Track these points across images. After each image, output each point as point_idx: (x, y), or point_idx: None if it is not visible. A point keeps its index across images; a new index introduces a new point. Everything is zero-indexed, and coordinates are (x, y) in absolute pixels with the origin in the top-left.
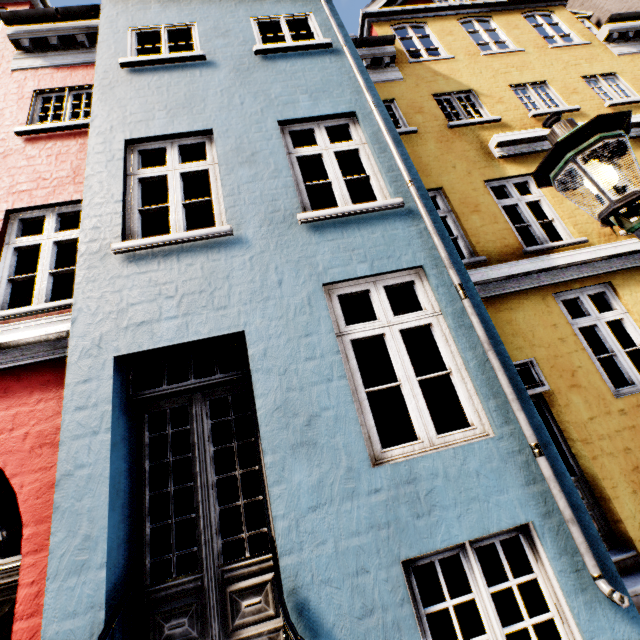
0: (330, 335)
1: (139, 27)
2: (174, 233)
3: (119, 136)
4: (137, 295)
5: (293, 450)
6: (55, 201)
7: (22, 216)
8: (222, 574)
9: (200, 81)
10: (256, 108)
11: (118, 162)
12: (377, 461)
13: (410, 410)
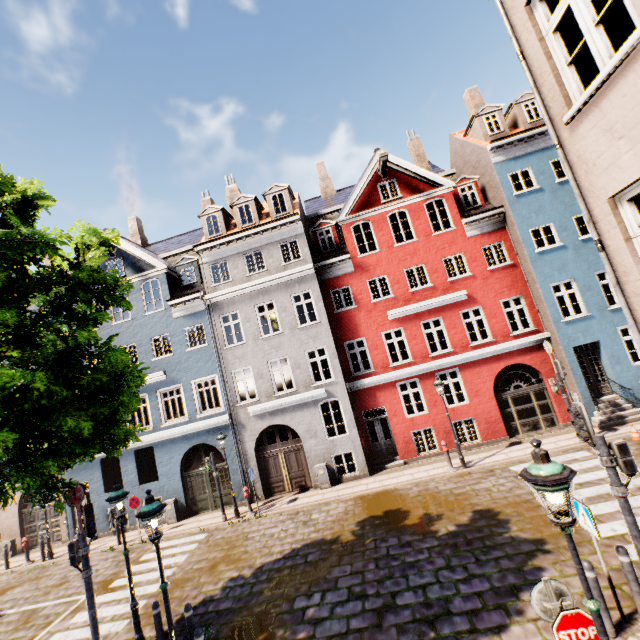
0: (620, 340)
1: (531, 229)
2: (572, 314)
3: (547, 283)
4: (571, 333)
5: (615, 364)
6: (512, 296)
7: (502, 301)
8: (597, 384)
9: (563, 256)
10: (585, 267)
11: (550, 293)
12: (632, 365)
13: (638, 355)
